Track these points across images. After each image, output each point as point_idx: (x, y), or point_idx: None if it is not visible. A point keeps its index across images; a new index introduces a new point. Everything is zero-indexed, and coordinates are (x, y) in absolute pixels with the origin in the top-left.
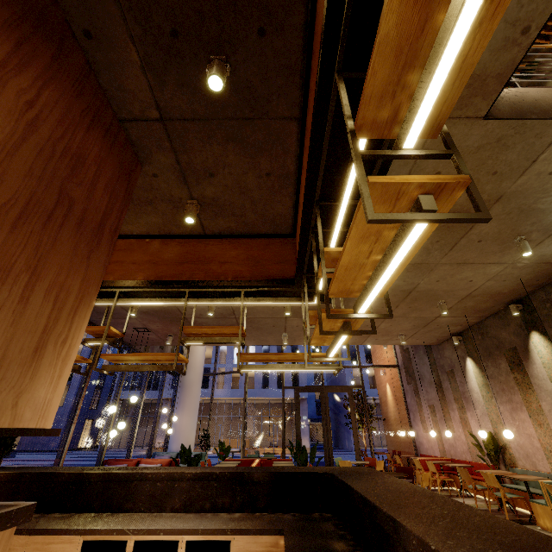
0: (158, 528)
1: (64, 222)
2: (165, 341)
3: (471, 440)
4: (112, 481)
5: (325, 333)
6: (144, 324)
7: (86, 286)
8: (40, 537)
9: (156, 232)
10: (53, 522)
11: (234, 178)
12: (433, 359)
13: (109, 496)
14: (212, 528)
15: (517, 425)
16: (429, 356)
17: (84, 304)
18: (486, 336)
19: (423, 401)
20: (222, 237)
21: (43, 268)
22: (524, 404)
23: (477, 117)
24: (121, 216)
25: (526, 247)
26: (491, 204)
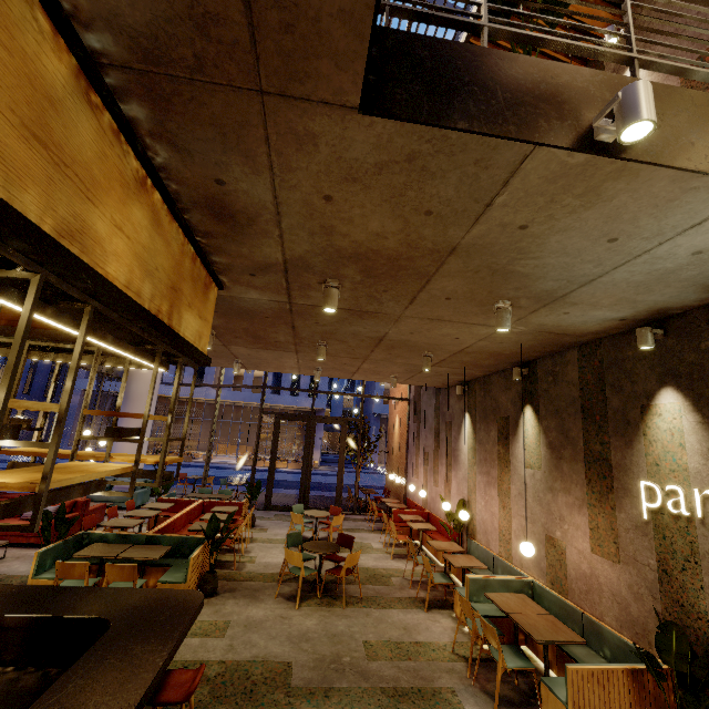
0: None
1: None
2: None
3: (448, 500)
4: None
5: None
6: None
7: None
8: None
9: None
10: None
11: None
12: (439, 403)
13: None
14: None
15: (486, 500)
16: (437, 399)
17: None
18: (488, 395)
19: (421, 446)
20: None
21: None
22: (498, 482)
23: (346, 106)
24: None
25: (504, 321)
26: (444, 256)
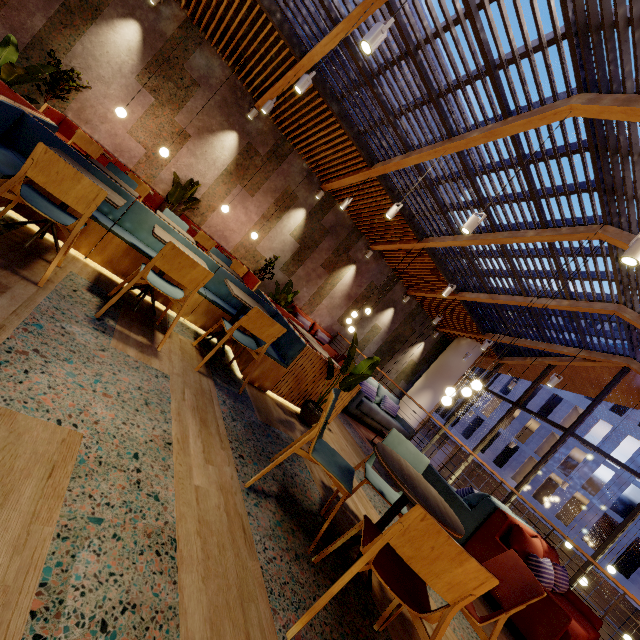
0: None
1: None
2: None
3: None
4: None
5: None
6: None
7: None
8: None
9: None
10: None
11: None
12: None
13: None
14: None
15: None
16: None
17: None
18: None
19: None
20: None
21: None
22: None
23: None
24: None
25: None
26: None
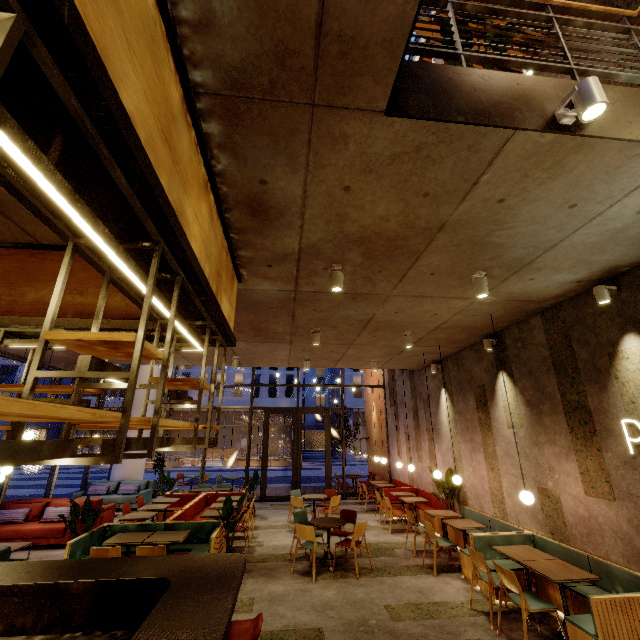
0: None
1: None
2: None
3: None
4: None
5: None
6: None
7: None
8: None
9: None
10: None
11: None
12: (414, 384)
13: None
14: None
15: (473, 466)
16: (411, 381)
17: None
18: (462, 369)
19: (401, 426)
20: None
21: None
22: (483, 446)
23: (375, 111)
24: None
25: (482, 288)
26: (433, 233)
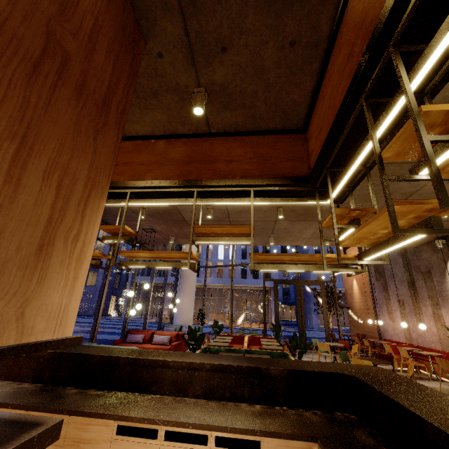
0: (186, 421)
1: (58, 81)
2: (168, 241)
3: (443, 333)
4: (138, 366)
5: (403, 232)
6: (151, 226)
7: (96, 174)
8: (78, 418)
9: (161, 132)
10: (90, 401)
11: (249, 52)
12: (407, 260)
13: (136, 378)
14: (240, 426)
15: None
16: (404, 257)
17: (95, 194)
18: None
19: (391, 296)
20: (228, 135)
21: (36, 140)
22: None
23: None
24: (127, 96)
25: None
26: None
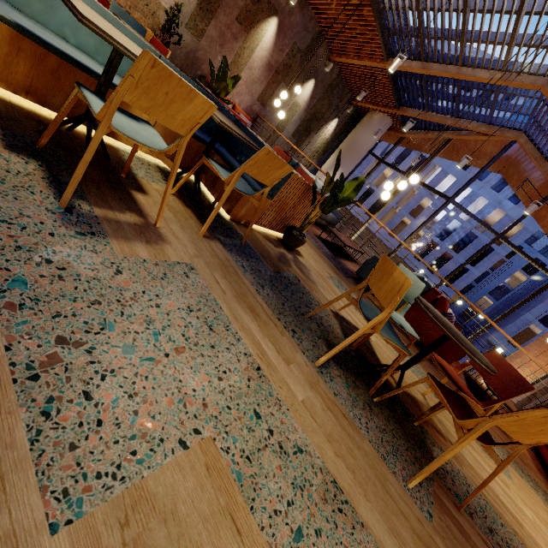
0: None
1: None
2: None
3: None
4: None
5: None
6: None
7: None
8: None
9: None
10: None
11: None
12: None
13: None
14: None
15: None
16: None
17: None
18: None
19: None
20: None
21: None
22: None
23: None
24: None
25: None
26: None
